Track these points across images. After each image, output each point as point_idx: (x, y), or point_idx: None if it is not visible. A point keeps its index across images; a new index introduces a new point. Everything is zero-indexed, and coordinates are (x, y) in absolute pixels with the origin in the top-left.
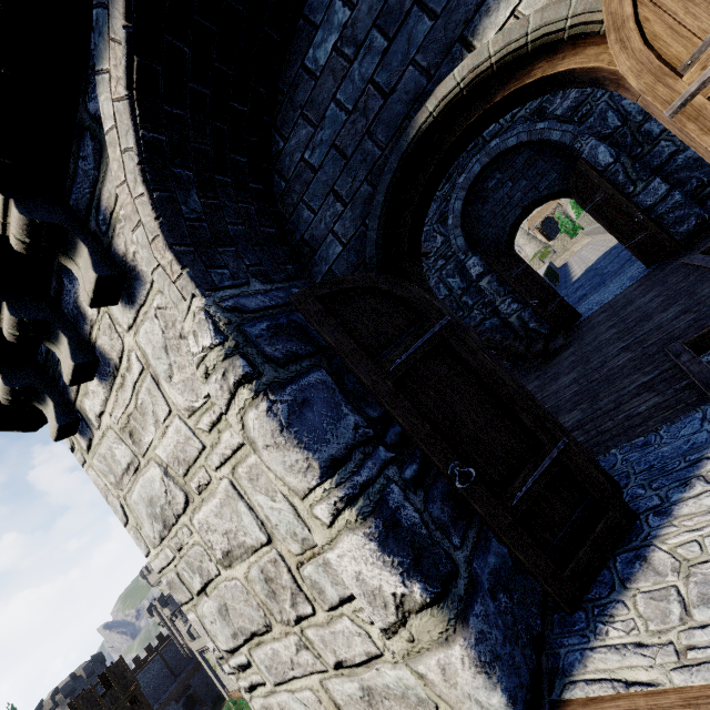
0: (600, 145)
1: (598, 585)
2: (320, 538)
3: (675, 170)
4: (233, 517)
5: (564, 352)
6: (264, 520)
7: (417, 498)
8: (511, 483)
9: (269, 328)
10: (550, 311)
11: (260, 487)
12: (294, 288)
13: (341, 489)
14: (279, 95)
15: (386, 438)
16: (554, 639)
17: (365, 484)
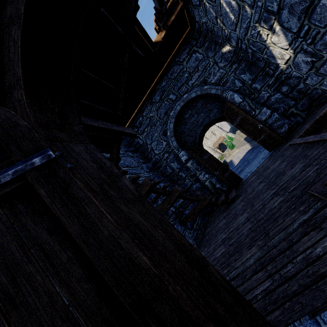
0: (235, 94)
1: None
2: None
3: (271, 104)
4: None
5: (237, 199)
6: None
7: None
8: None
9: None
10: (226, 177)
11: None
12: None
13: None
14: None
15: None
16: None
17: None
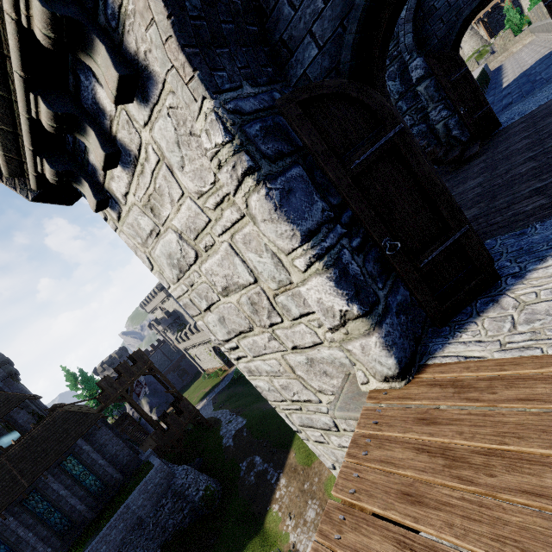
0: None
1: (462, 314)
2: (296, 279)
3: None
4: (230, 267)
5: (476, 159)
6: (253, 269)
7: (359, 259)
8: (422, 253)
9: (261, 130)
10: (475, 119)
11: (251, 248)
12: (275, 92)
13: (314, 250)
14: None
15: (342, 220)
16: (426, 339)
17: (329, 248)
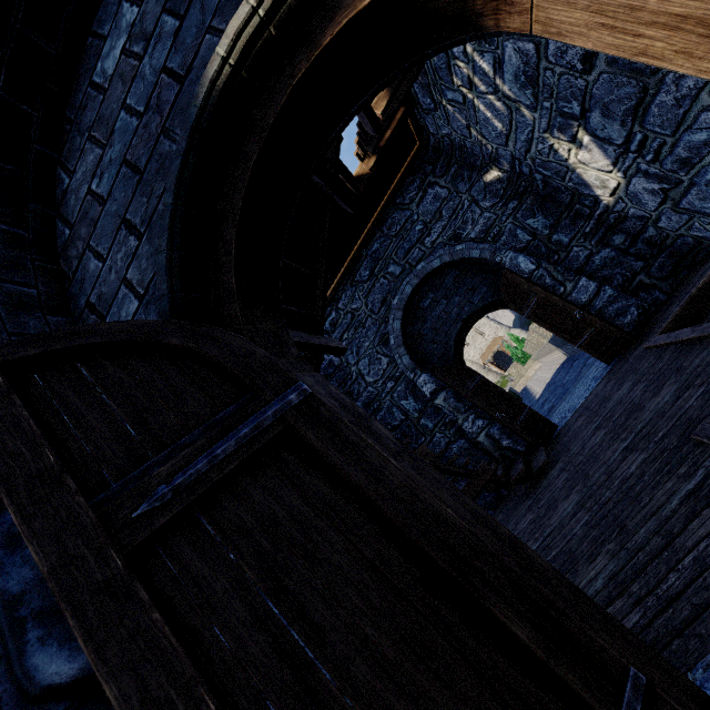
0: (519, 256)
1: None
2: None
3: (596, 269)
4: None
5: (551, 469)
6: None
7: None
8: None
9: None
10: (521, 423)
11: None
12: None
13: None
14: (66, 125)
15: None
16: None
17: None
